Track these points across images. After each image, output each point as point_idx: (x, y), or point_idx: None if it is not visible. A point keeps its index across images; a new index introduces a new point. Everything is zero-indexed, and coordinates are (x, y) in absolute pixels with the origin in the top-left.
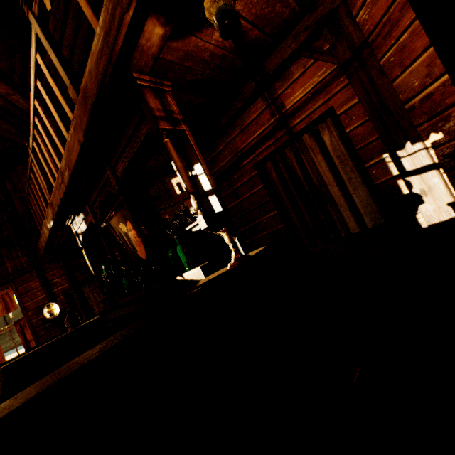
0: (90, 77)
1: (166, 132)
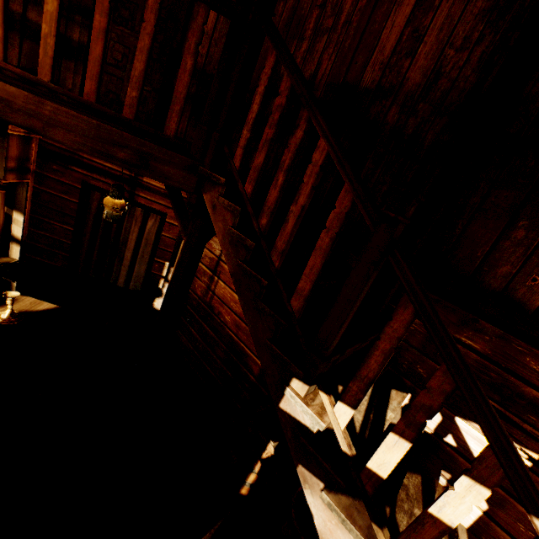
0: None
1: (7, 184)
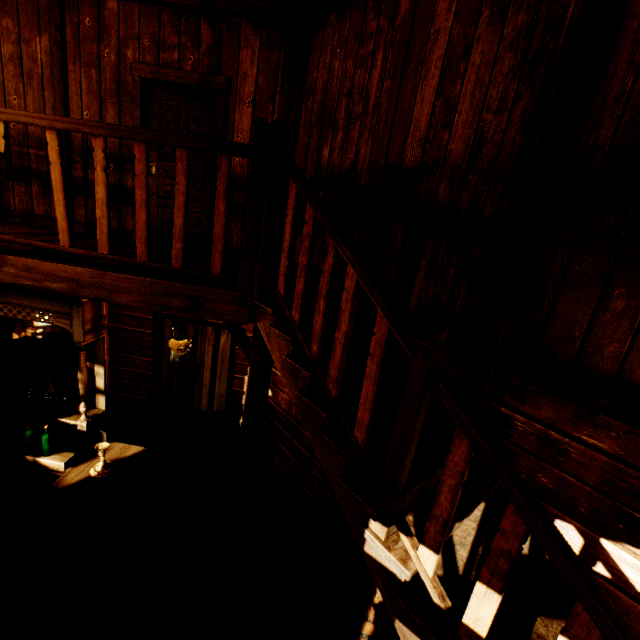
0: (25, 269)
1: (86, 345)
